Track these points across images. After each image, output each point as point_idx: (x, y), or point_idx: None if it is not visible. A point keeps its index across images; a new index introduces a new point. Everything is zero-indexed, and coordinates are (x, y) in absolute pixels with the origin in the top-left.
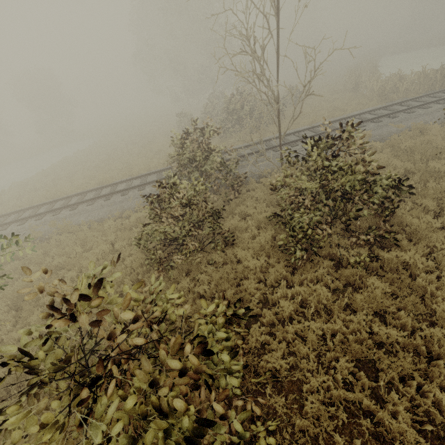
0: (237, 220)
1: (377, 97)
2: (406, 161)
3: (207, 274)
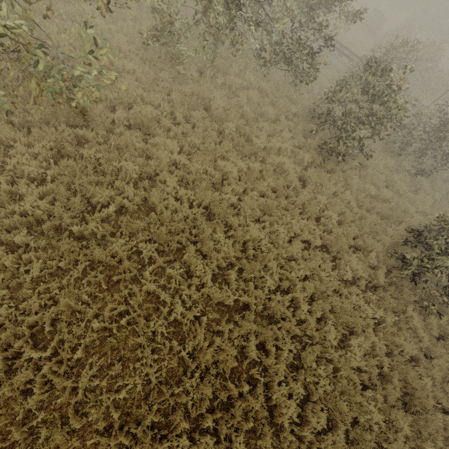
0: None
1: None
2: None
3: None
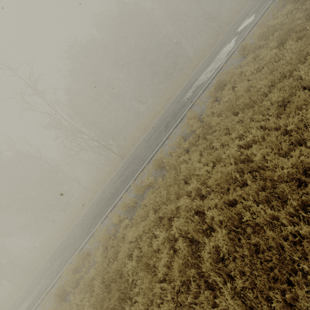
0: None
1: None
2: None
3: None
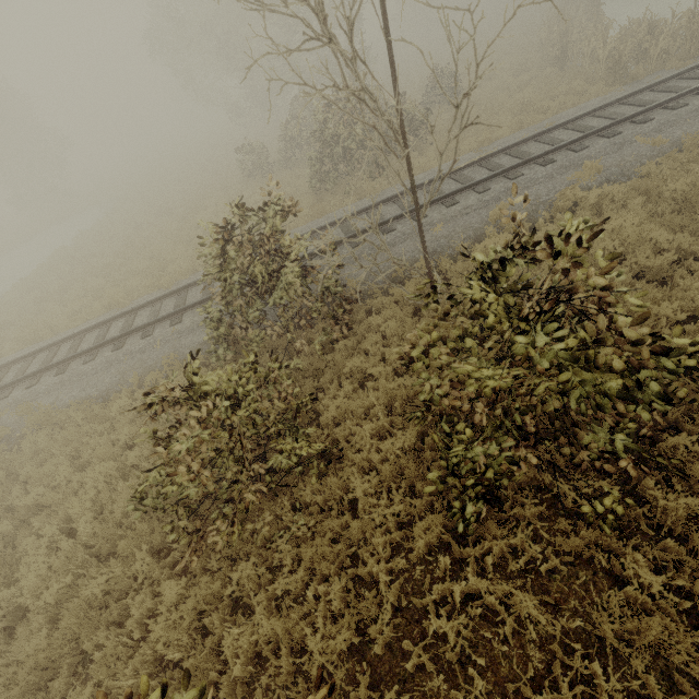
0: (349, 389)
1: (606, 74)
2: (678, 229)
3: (293, 535)
